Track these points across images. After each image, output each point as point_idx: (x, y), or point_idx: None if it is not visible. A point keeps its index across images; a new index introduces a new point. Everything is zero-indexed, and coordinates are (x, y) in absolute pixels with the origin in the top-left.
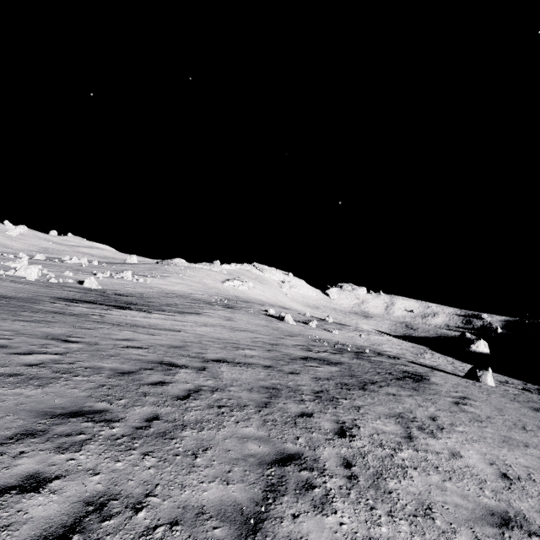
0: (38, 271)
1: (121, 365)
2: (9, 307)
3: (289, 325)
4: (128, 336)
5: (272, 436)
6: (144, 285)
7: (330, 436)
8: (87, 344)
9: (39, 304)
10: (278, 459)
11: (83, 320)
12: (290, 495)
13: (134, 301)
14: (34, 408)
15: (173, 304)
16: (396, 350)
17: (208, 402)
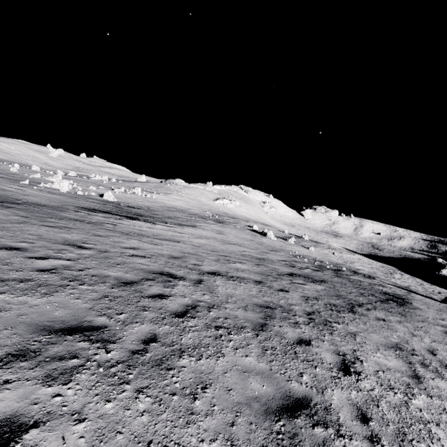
0: (68, 185)
1: (125, 274)
2: (40, 214)
3: (271, 240)
4: (134, 244)
5: (274, 371)
6: (151, 200)
7: (334, 373)
8: (97, 251)
9: (65, 212)
10: (286, 406)
11: (98, 228)
12: None
13: (142, 213)
14: (33, 321)
15: (173, 217)
16: (367, 269)
17: (206, 321)
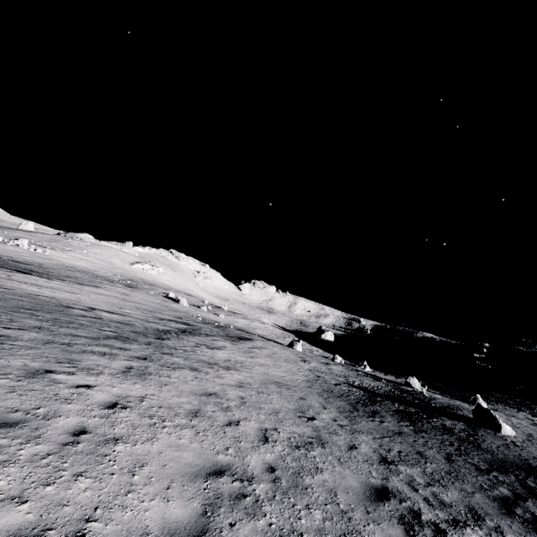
0: None
1: (36, 301)
2: None
3: (182, 306)
4: (36, 290)
5: (118, 332)
6: (43, 256)
7: (150, 338)
8: (7, 289)
9: None
10: (117, 336)
11: None
12: (115, 340)
13: (34, 269)
14: None
15: (73, 276)
16: (265, 333)
17: (89, 320)
